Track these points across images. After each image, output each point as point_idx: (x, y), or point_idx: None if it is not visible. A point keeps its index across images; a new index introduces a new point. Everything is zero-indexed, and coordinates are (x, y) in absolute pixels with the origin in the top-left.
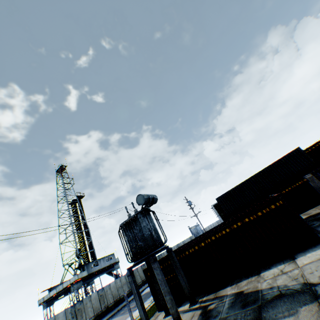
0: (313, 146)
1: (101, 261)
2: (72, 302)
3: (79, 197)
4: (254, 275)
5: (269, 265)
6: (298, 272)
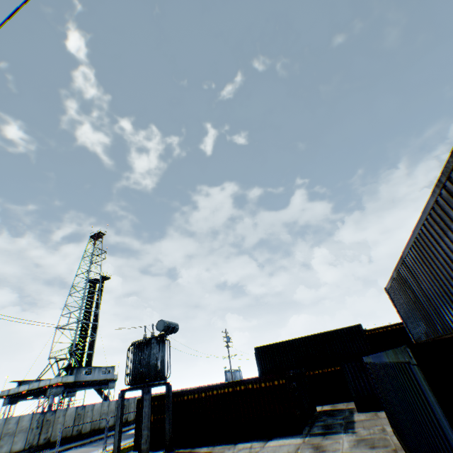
0: (390, 327)
1: (96, 371)
2: (42, 409)
3: (104, 277)
4: (233, 443)
5: (250, 439)
6: (258, 449)
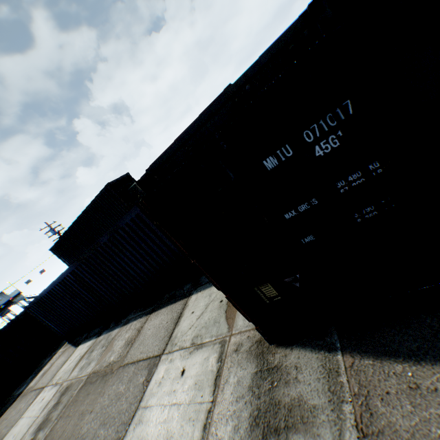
0: None
1: None
2: None
3: None
4: None
5: None
6: None
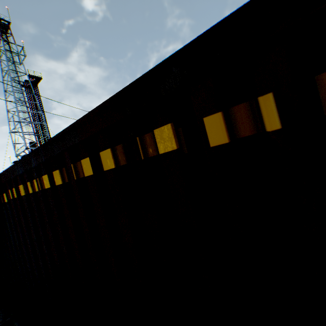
0: None
1: None
2: None
3: (34, 78)
4: None
5: None
6: None
